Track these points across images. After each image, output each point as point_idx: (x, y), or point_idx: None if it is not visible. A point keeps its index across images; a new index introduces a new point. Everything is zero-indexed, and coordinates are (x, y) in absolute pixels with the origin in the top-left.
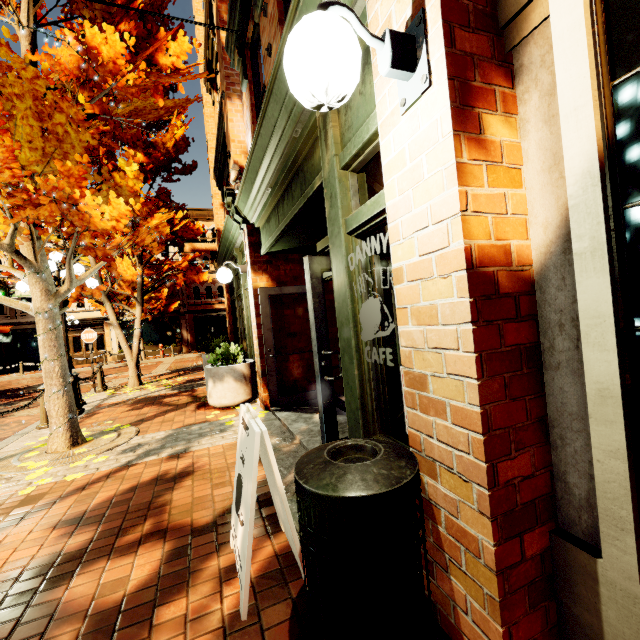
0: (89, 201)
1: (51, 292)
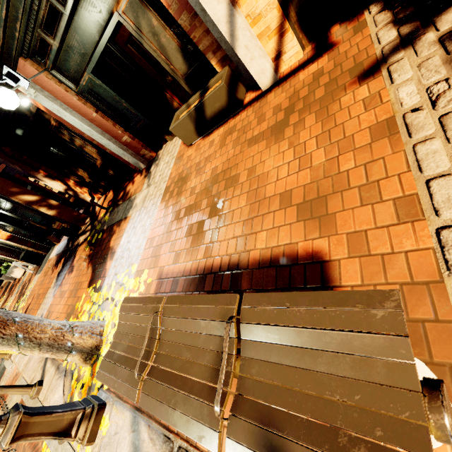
0: None
1: None
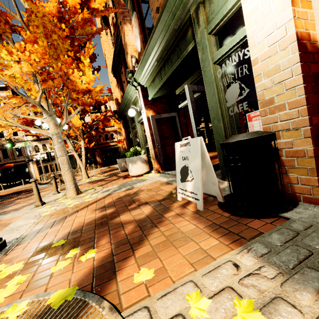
0: (76, 75)
1: (57, 125)
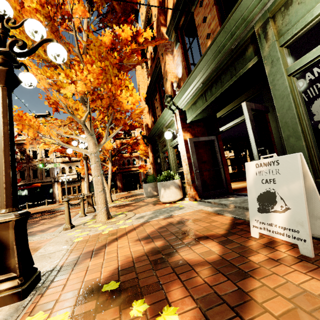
0: (123, 95)
1: (96, 144)
